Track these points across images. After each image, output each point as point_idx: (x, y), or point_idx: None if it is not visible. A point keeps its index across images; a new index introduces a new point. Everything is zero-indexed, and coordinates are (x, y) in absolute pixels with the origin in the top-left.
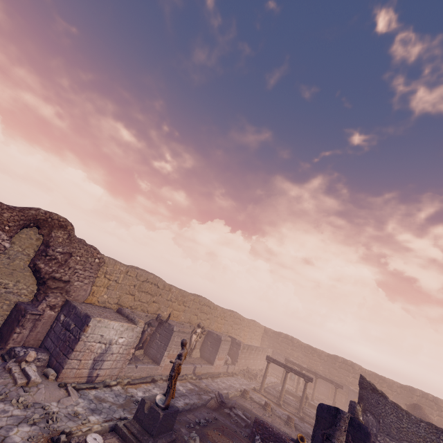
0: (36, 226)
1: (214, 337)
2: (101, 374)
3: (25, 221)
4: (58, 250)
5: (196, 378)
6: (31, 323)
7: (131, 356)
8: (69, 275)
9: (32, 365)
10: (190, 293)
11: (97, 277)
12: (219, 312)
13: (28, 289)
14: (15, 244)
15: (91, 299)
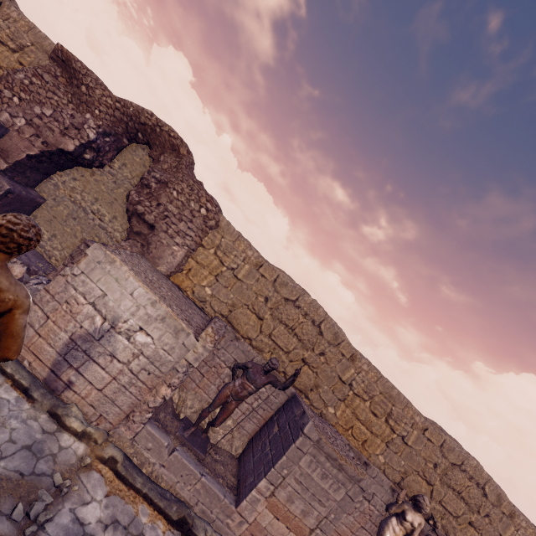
0: (148, 144)
1: None
2: (79, 389)
3: (124, 116)
4: (154, 175)
5: None
6: None
7: (157, 401)
8: (156, 217)
9: None
10: (417, 410)
11: (201, 247)
12: (521, 534)
13: (122, 234)
14: (126, 168)
15: (181, 279)
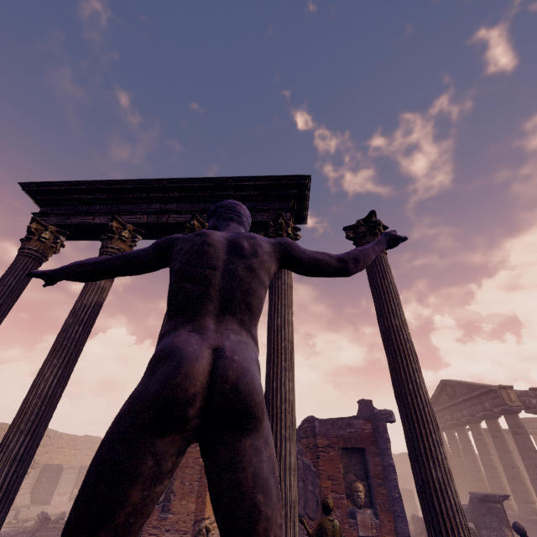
0: None
1: (53, 469)
2: None
3: None
4: None
5: (19, 522)
6: None
7: None
8: None
9: None
10: None
11: None
12: (65, 440)
13: None
14: None
15: None
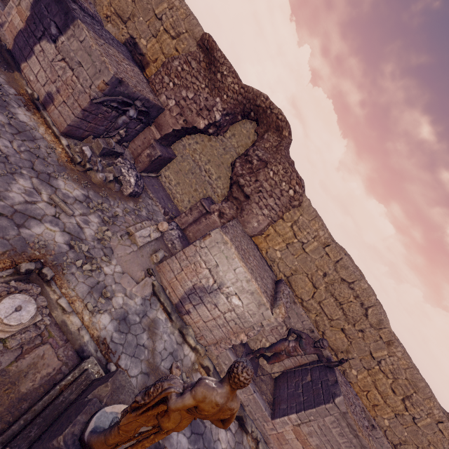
0: (256, 121)
1: None
2: (193, 316)
3: (244, 99)
4: (257, 153)
5: None
6: (197, 213)
7: (237, 341)
8: (252, 190)
9: (156, 233)
10: (438, 402)
11: (281, 219)
12: None
13: (222, 191)
14: (235, 137)
15: (260, 240)
